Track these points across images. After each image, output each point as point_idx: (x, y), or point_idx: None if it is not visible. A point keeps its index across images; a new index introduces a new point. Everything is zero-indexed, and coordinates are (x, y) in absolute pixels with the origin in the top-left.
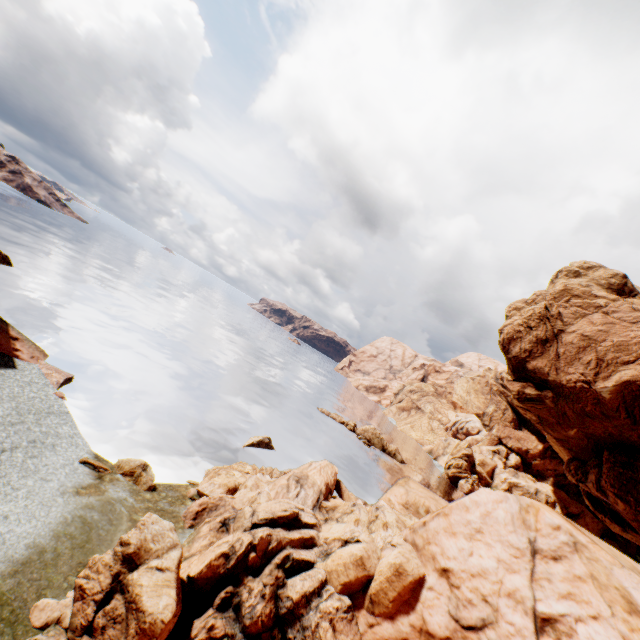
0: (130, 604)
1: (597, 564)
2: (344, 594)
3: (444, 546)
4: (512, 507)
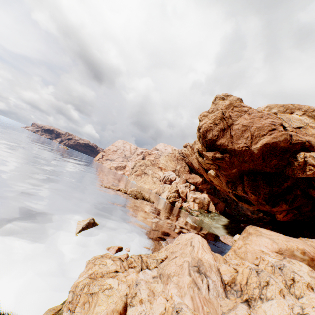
0: None
1: None
2: None
3: None
4: None
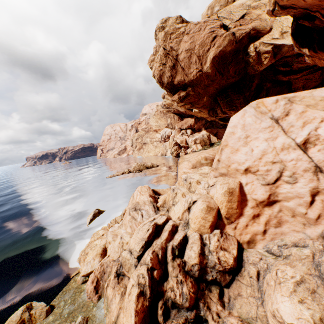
0: None
1: (305, 99)
2: (213, 230)
3: (237, 160)
4: (251, 112)
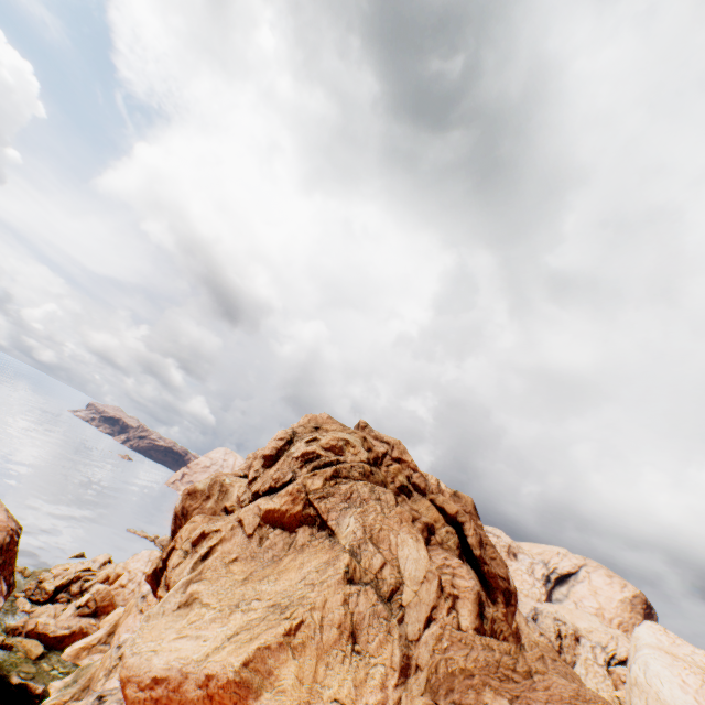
0: (43, 589)
1: None
2: (103, 583)
3: (131, 565)
4: (150, 552)
